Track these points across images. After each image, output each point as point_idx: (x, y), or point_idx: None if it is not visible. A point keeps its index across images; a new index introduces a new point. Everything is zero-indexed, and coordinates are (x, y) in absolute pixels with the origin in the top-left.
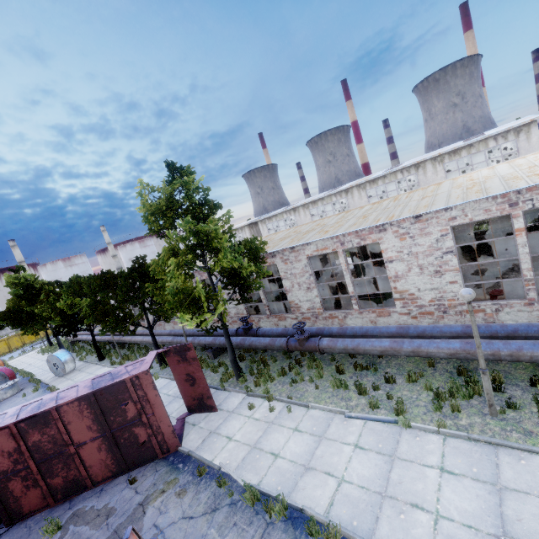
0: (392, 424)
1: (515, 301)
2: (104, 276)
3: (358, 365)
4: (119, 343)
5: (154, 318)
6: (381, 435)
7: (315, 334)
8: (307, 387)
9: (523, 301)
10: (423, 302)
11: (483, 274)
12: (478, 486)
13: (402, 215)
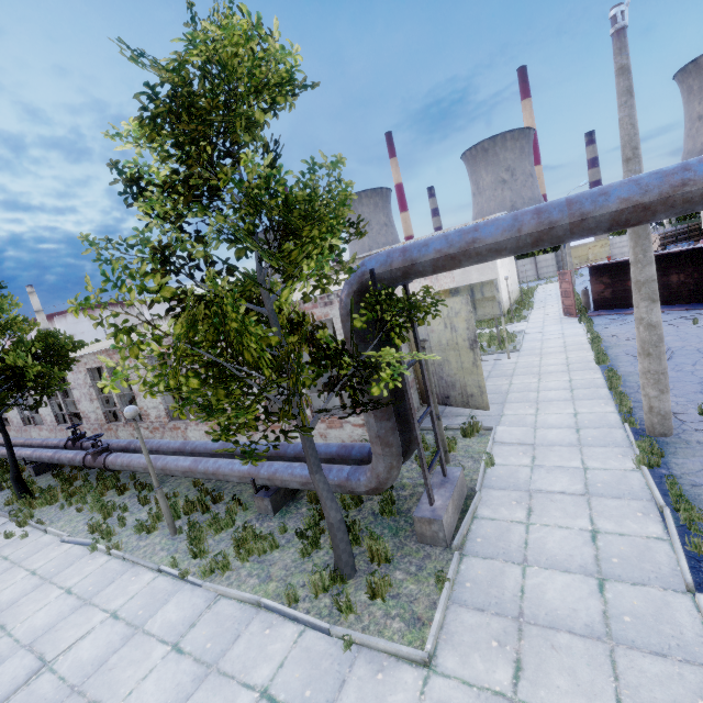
0: (89, 548)
1: None
2: None
3: (136, 485)
4: None
5: None
6: (67, 559)
7: (124, 448)
8: (75, 510)
9: None
10: None
11: None
12: (73, 603)
13: None
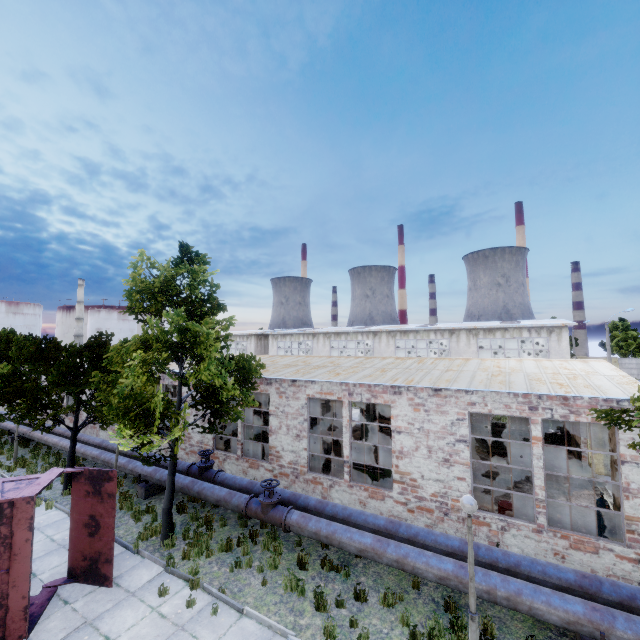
0: None
1: (524, 523)
2: (45, 344)
3: (327, 562)
4: (23, 437)
5: (87, 418)
6: None
7: (287, 501)
8: (252, 579)
9: (532, 526)
10: (424, 494)
11: (497, 476)
12: None
13: (421, 382)
